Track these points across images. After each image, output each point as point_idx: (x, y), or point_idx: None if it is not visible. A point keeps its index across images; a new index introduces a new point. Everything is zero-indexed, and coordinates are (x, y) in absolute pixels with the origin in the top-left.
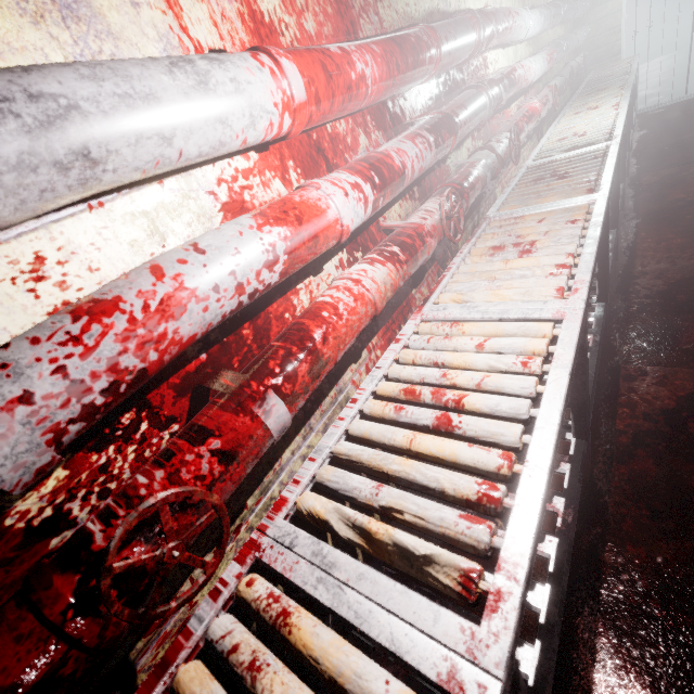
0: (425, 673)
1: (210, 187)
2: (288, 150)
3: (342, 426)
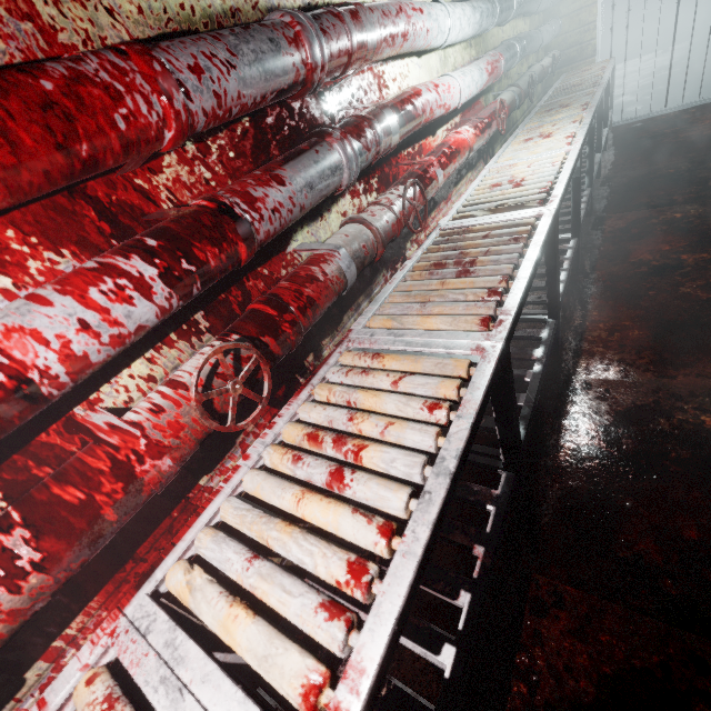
0: None
1: None
2: None
3: None
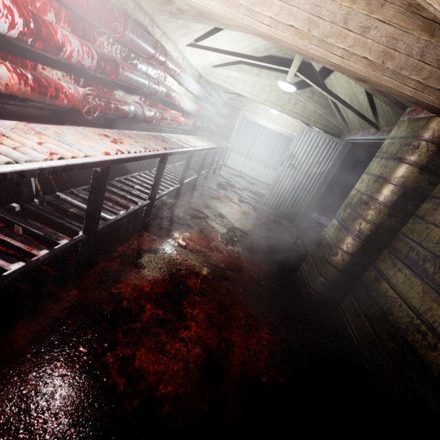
0: None
1: None
2: None
3: None
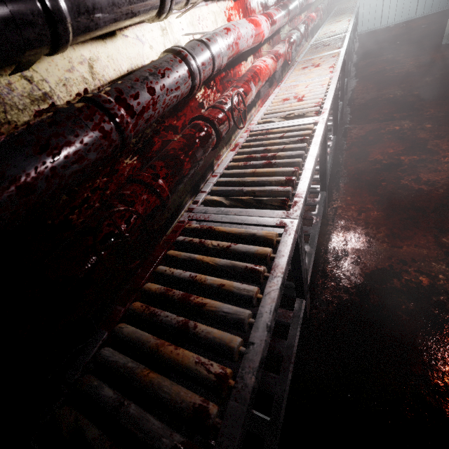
0: (310, 123)
1: (225, 10)
2: (240, 4)
3: (263, 110)
